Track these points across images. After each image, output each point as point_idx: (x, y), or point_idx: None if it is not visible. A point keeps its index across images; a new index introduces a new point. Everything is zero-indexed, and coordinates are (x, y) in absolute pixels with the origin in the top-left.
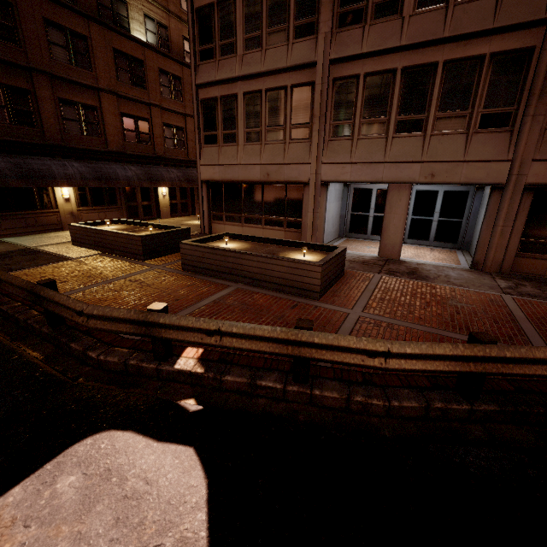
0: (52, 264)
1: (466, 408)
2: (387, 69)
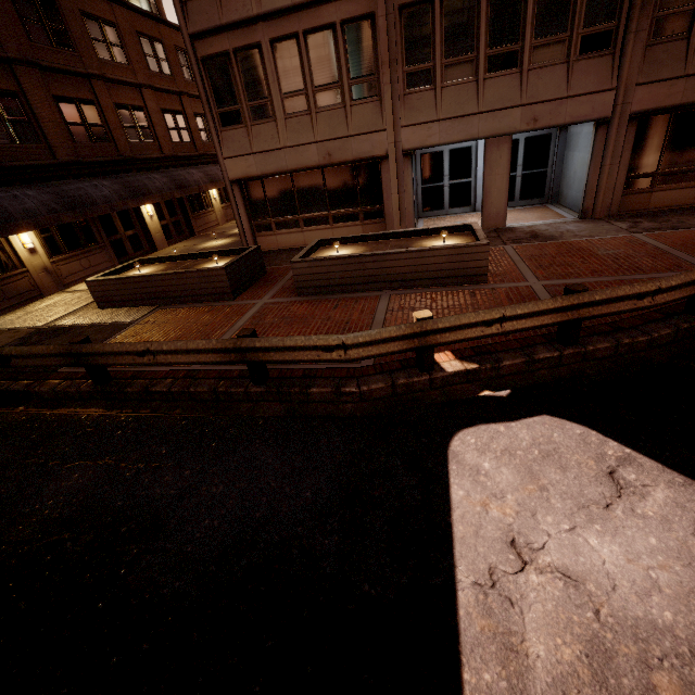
0: (119, 335)
1: None
2: None
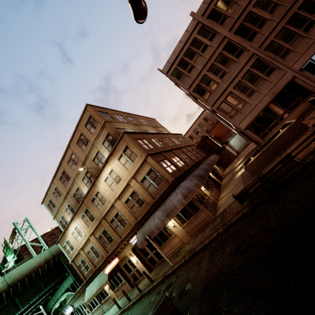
0: None
1: None
2: (280, 29)
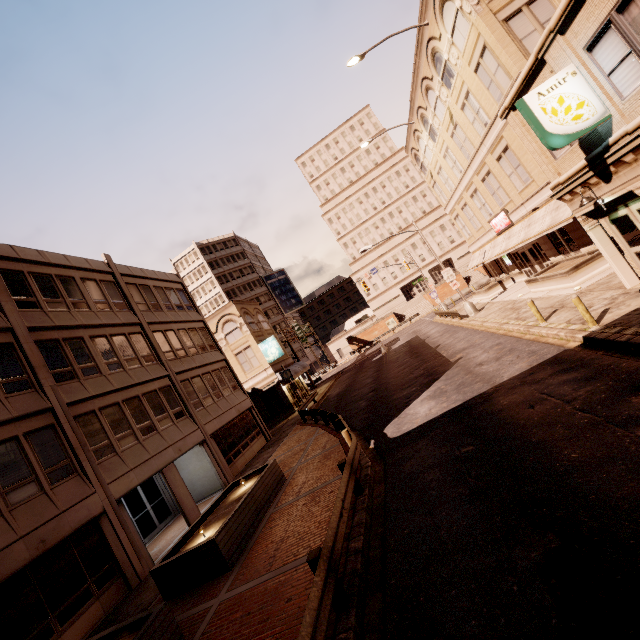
0: None
1: None
2: (113, 403)
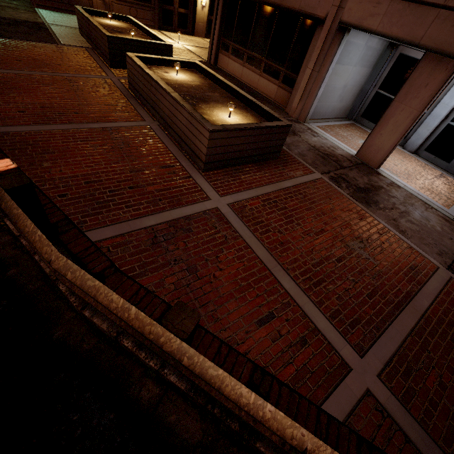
0: (36, 43)
1: (152, 366)
2: None
